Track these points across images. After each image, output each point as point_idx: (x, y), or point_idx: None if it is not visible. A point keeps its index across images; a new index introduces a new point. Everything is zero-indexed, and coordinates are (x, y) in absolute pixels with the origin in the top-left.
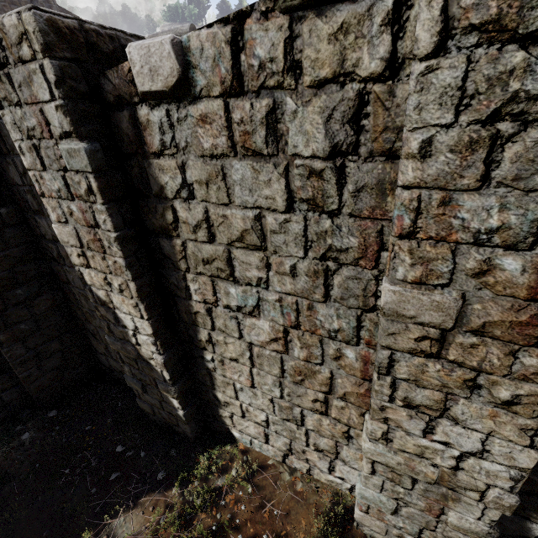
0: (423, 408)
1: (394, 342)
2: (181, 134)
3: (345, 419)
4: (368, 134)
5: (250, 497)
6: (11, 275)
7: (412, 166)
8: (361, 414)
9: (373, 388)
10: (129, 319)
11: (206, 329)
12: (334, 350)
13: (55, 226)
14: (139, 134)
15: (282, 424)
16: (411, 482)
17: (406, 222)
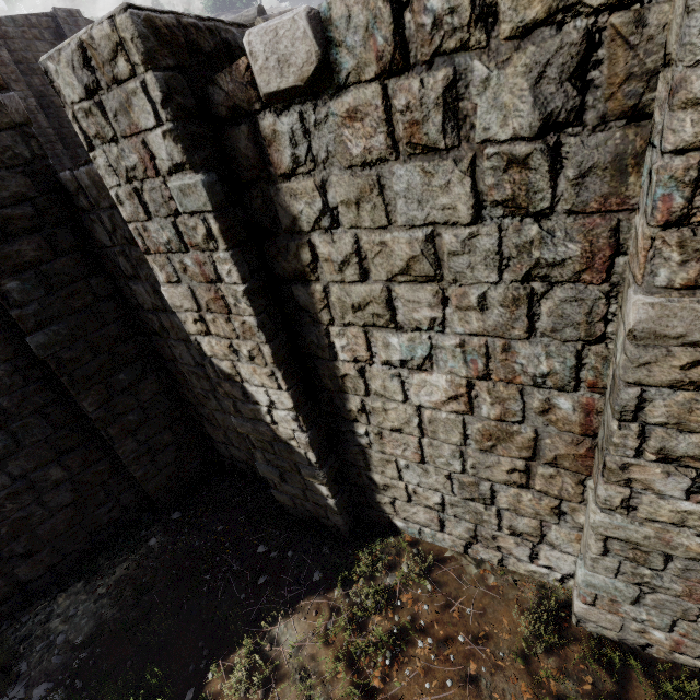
0: (688, 460)
1: (648, 375)
2: (320, 141)
3: (554, 490)
4: (601, 91)
5: (431, 595)
6: (111, 357)
7: (691, 118)
8: (578, 482)
9: (610, 442)
10: (263, 393)
11: (357, 395)
12: (541, 401)
13: (165, 289)
14: (262, 152)
15: (463, 506)
16: (663, 561)
17: (677, 202)
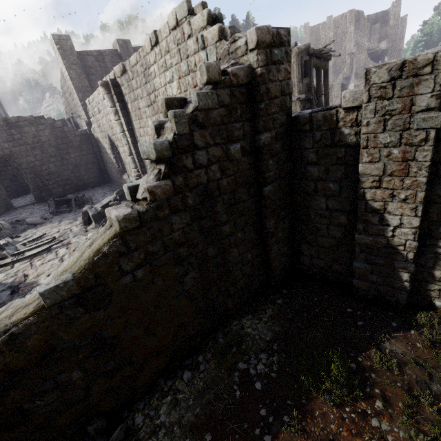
0: None
1: None
2: None
3: None
4: None
5: None
6: (282, 203)
7: None
8: None
9: None
10: (397, 219)
11: None
12: None
13: (363, 165)
14: None
15: None
16: None
17: None
